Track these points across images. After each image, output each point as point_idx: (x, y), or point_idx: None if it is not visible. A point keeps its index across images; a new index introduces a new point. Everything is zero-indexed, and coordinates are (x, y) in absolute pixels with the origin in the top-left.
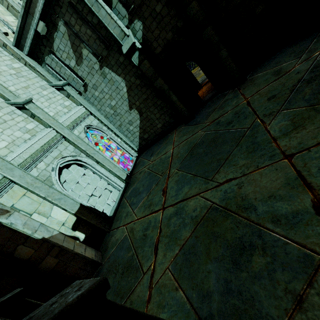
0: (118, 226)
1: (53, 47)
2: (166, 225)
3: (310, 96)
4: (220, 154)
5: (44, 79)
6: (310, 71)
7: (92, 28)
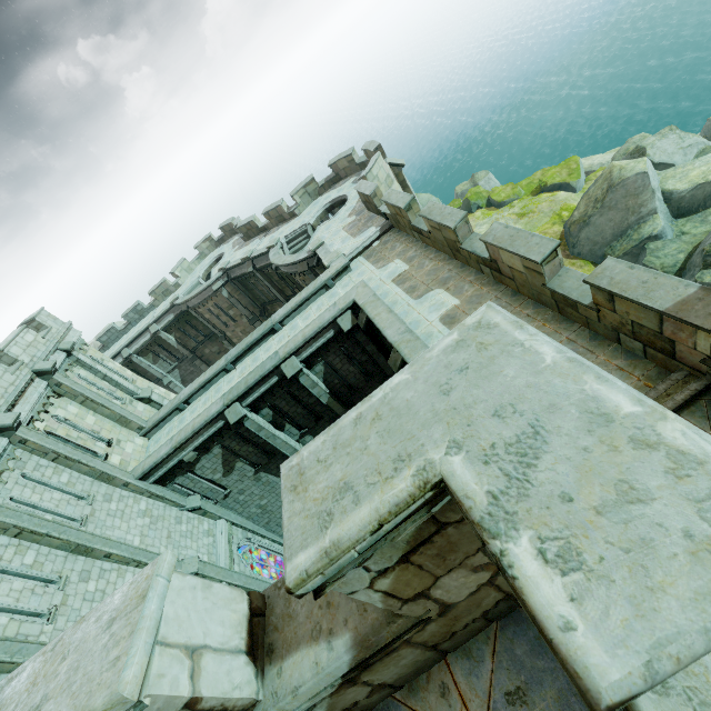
0: None
1: (195, 467)
2: None
3: None
4: None
5: (173, 505)
6: None
7: (254, 444)
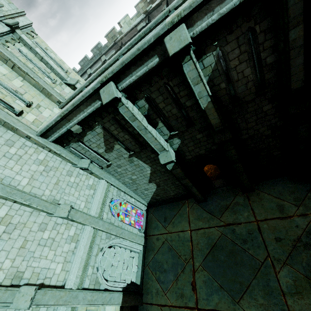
0: (151, 303)
1: (83, 139)
2: None
3: (306, 265)
4: (241, 277)
5: (68, 161)
6: (306, 234)
7: (130, 133)
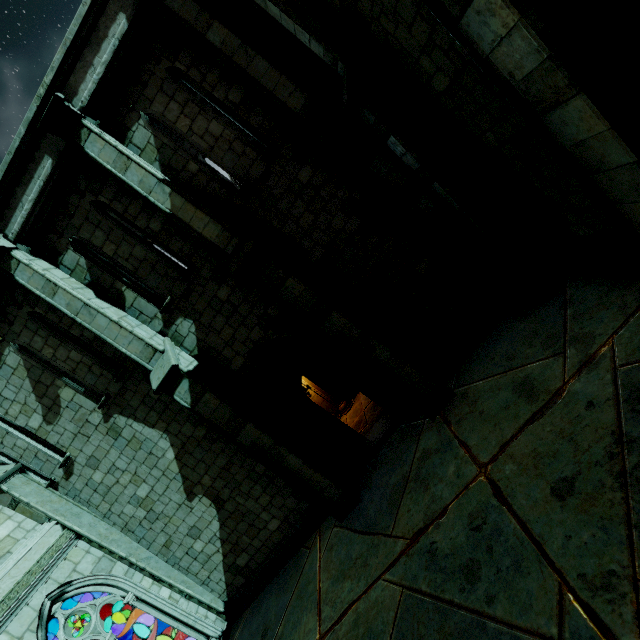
0: None
1: None
2: None
3: None
4: None
5: None
6: (629, 407)
7: (84, 346)
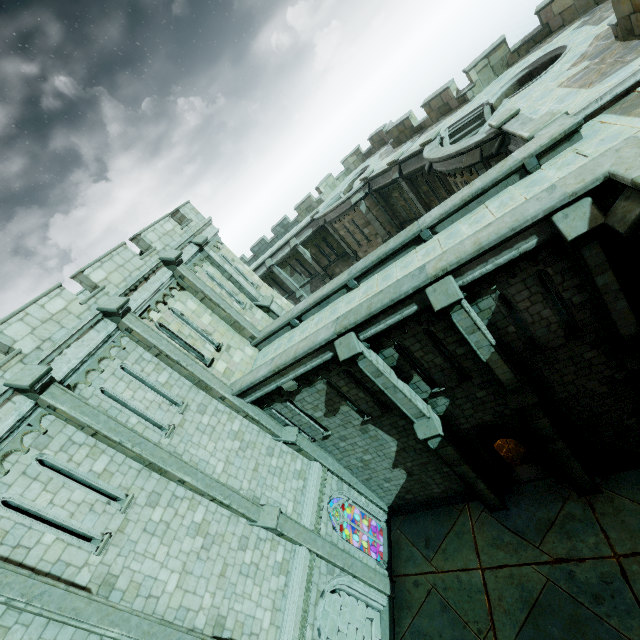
0: None
1: (295, 398)
2: None
3: None
4: None
5: (267, 432)
6: None
7: (366, 389)
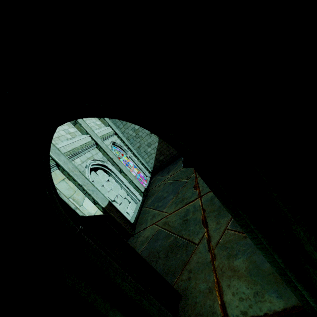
0: (145, 227)
1: None
2: (210, 205)
3: None
4: None
5: None
6: None
7: None
